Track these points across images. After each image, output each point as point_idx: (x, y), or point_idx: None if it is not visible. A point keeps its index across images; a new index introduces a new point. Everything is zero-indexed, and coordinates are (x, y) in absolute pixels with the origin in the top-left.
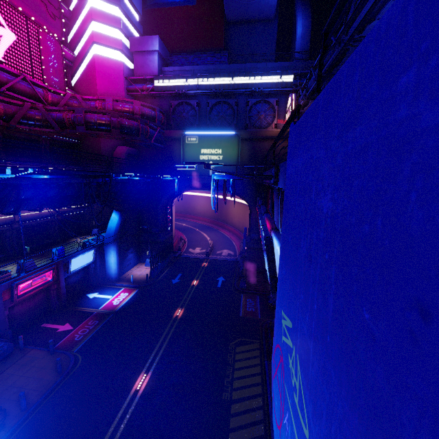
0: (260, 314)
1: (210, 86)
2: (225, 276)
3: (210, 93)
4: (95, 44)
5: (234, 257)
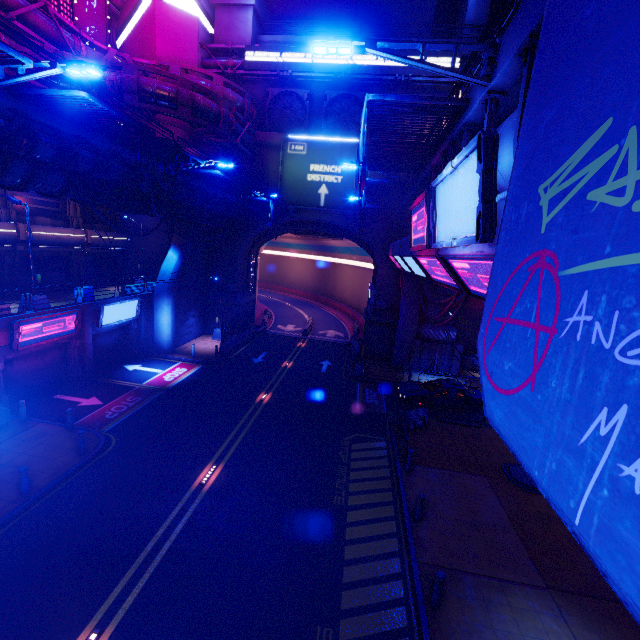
0: (387, 408)
1: (332, 67)
2: (332, 360)
3: (330, 80)
4: None
5: (345, 340)
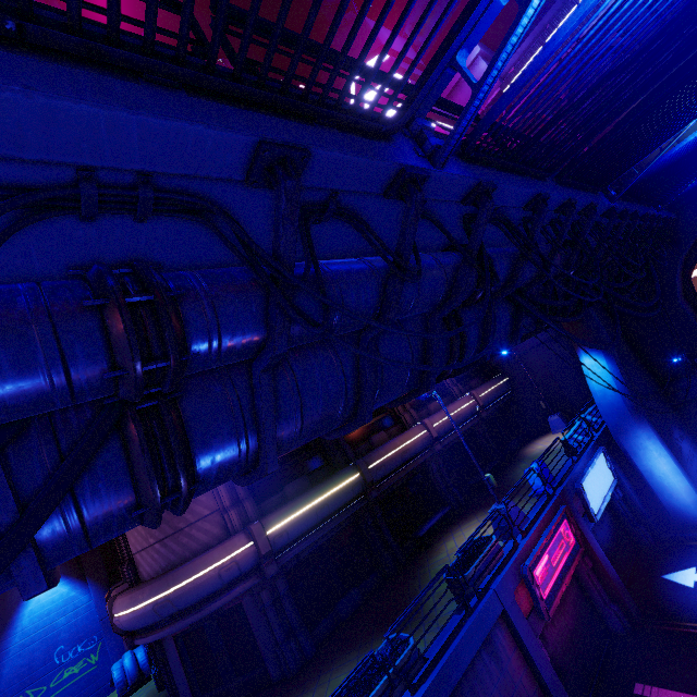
0: None
1: None
2: None
3: None
4: None
5: None
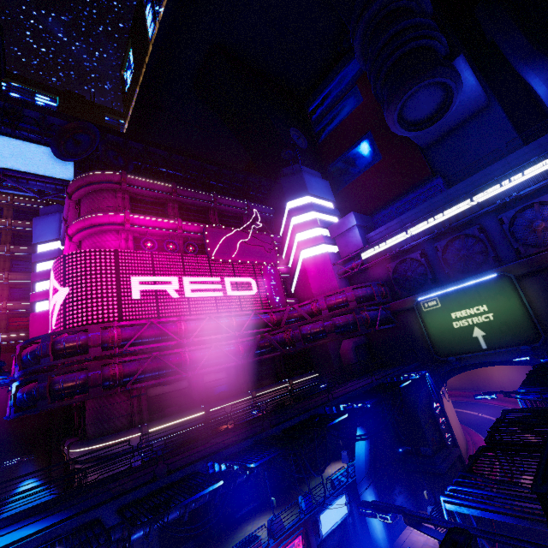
0: None
1: (429, 229)
2: None
3: (434, 235)
4: (302, 250)
5: None
